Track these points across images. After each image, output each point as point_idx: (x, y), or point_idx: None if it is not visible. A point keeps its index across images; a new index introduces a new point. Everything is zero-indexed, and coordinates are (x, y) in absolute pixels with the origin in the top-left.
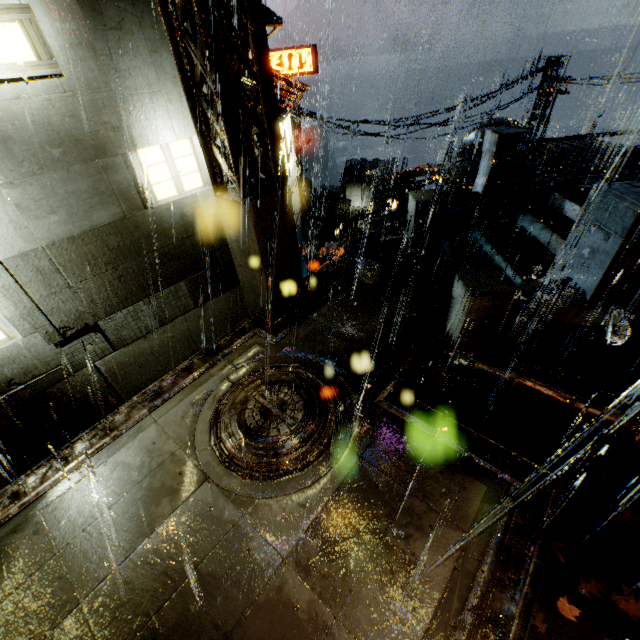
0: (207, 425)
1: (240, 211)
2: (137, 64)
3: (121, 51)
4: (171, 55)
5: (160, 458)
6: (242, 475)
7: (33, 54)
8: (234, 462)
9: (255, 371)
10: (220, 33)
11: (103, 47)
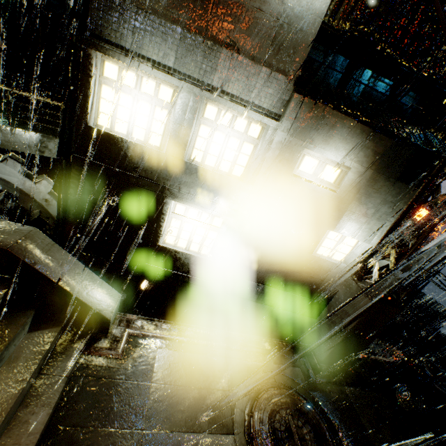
0: (249, 393)
1: (362, 298)
2: (369, 204)
3: (368, 196)
4: (388, 208)
5: (217, 385)
6: None
7: (333, 180)
8: (252, 442)
9: (292, 388)
10: (443, 231)
11: (363, 192)
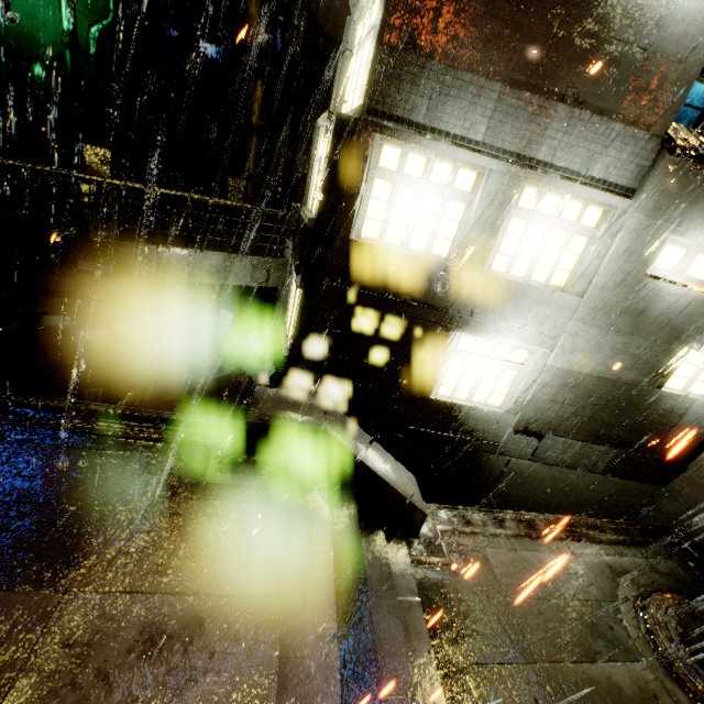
0: (631, 602)
1: None
2: None
3: None
4: None
5: (585, 594)
6: (688, 695)
7: None
8: (675, 671)
9: (679, 590)
10: None
11: None
